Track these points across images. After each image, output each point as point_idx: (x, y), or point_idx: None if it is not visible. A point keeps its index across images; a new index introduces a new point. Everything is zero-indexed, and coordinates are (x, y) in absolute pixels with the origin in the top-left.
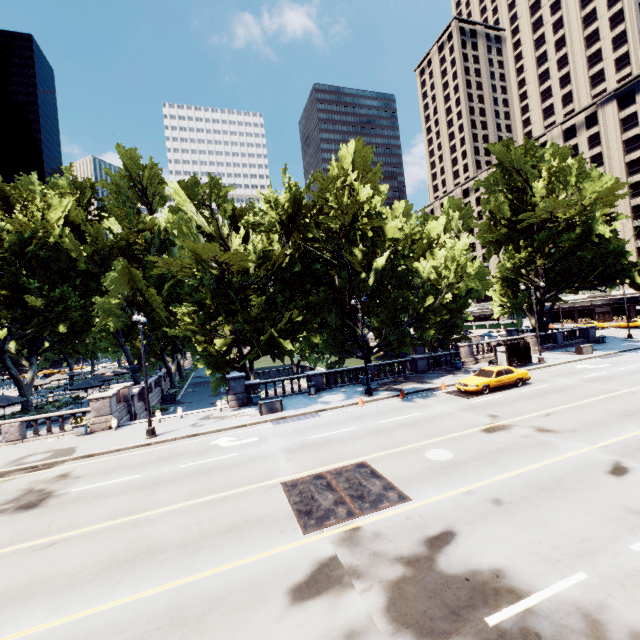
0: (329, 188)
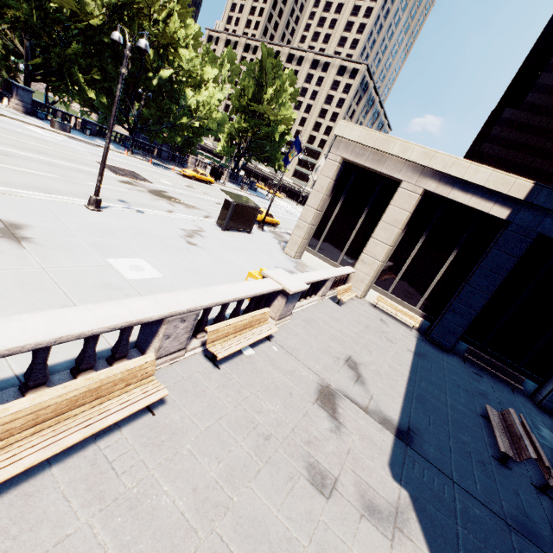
0: (155, 1)
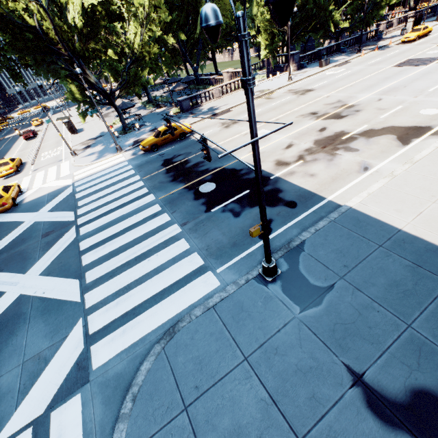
0: None
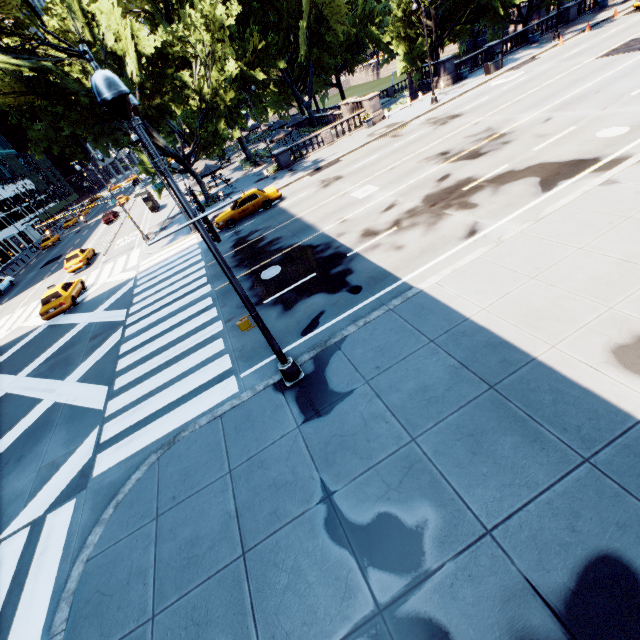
0: None
